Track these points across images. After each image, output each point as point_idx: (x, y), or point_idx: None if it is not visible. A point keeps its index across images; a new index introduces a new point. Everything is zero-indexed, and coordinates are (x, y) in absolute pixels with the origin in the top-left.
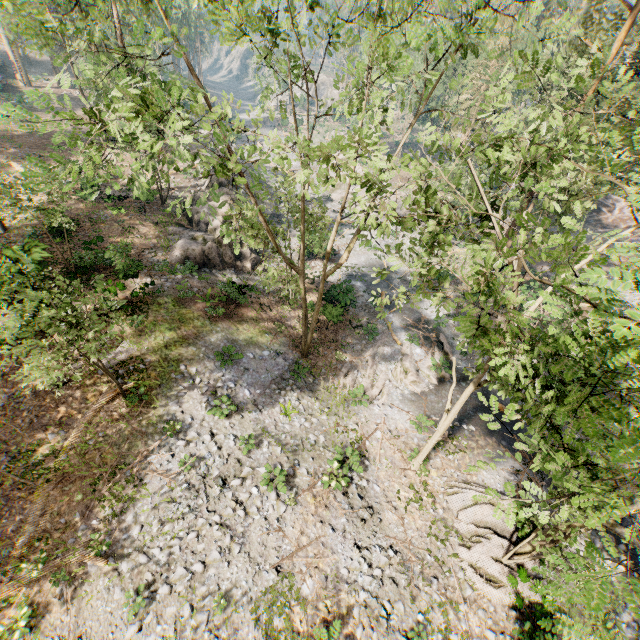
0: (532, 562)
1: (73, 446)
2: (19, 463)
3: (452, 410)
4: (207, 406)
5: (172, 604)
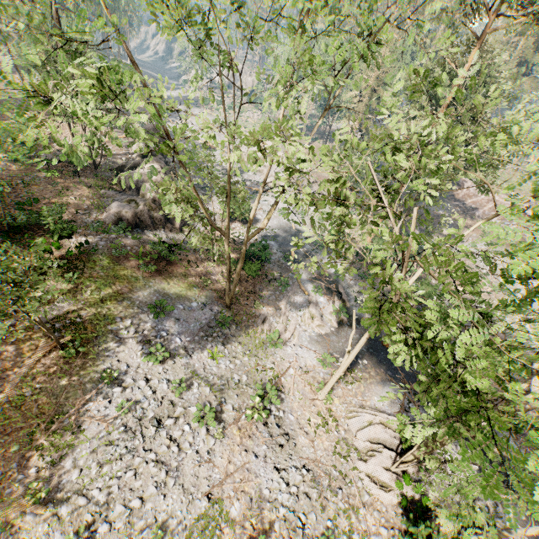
0: (413, 468)
1: (9, 399)
2: None
3: (353, 350)
4: (142, 354)
5: None
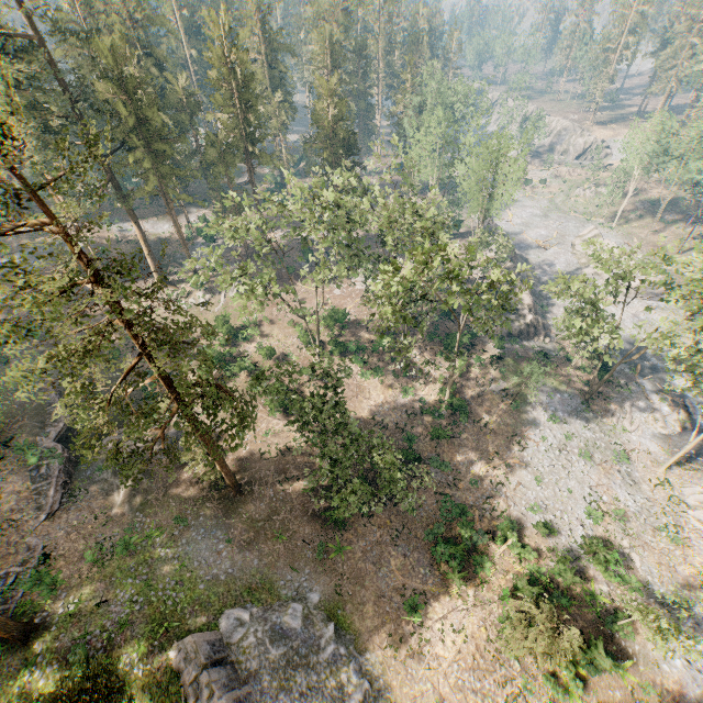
0: None
1: (494, 422)
2: (477, 424)
3: (693, 440)
4: (545, 417)
5: (550, 486)
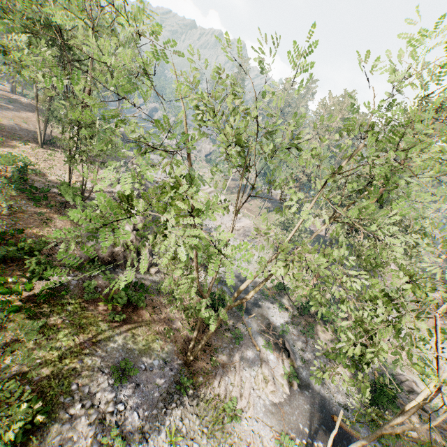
0: None
1: None
2: None
3: None
4: (93, 442)
5: None
